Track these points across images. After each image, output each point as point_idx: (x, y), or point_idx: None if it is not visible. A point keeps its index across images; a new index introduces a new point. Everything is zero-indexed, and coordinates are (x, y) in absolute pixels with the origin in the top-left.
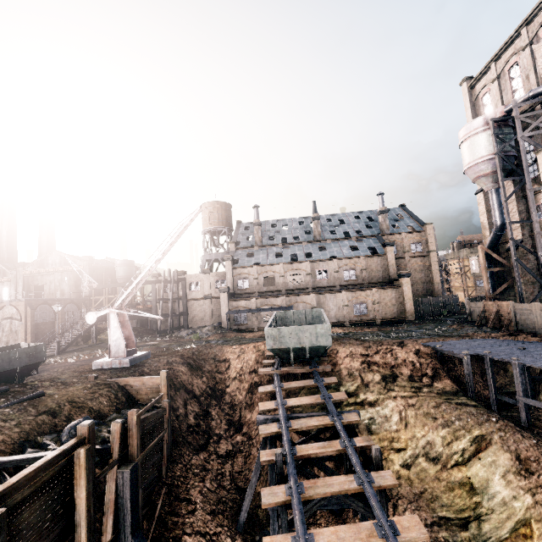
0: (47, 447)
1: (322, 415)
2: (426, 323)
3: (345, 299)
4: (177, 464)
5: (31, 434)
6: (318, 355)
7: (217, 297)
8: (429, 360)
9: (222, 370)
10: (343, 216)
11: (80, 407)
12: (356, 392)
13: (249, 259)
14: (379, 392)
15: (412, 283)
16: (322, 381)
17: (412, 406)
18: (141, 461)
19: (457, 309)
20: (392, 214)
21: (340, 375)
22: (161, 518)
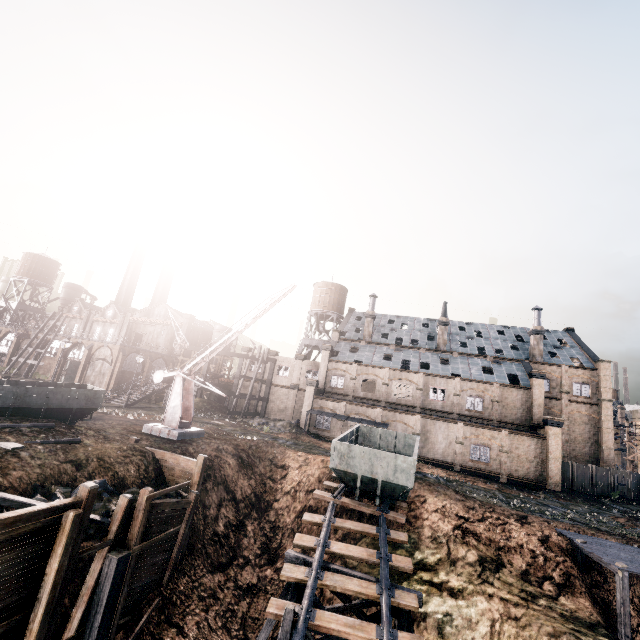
0: (55, 499)
1: (369, 580)
2: (576, 502)
3: (460, 433)
4: (184, 576)
5: (49, 480)
6: (393, 495)
7: (304, 390)
8: (562, 558)
9: (276, 477)
10: (482, 327)
11: (106, 468)
12: (435, 566)
13: (351, 354)
14: (469, 579)
15: (568, 438)
16: (386, 533)
17: (514, 620)
18: (141, 554)
19: (638, 496)
20: (552, 338)
21: (419, 534)
22: (140, 637)
